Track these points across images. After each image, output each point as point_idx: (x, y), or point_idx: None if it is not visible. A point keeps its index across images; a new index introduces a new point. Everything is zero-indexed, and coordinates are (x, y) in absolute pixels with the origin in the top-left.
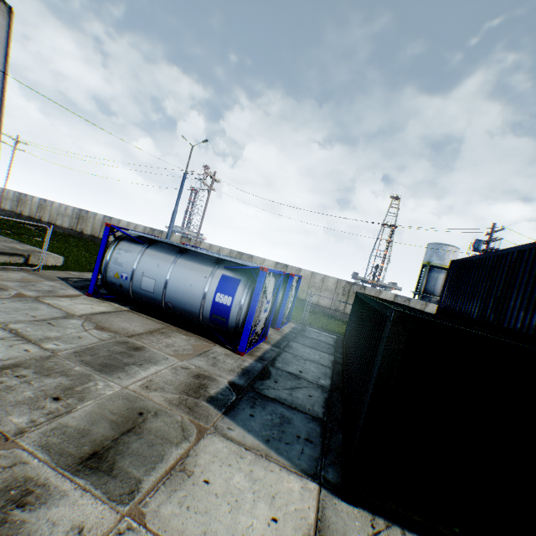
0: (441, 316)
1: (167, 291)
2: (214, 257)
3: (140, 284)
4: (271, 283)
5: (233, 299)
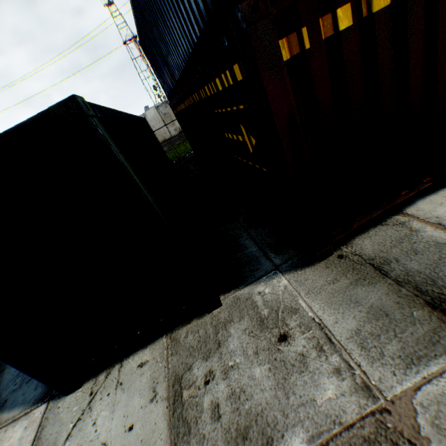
0: (170, 103)
1: None
2: None
3: None
4: None
5: None
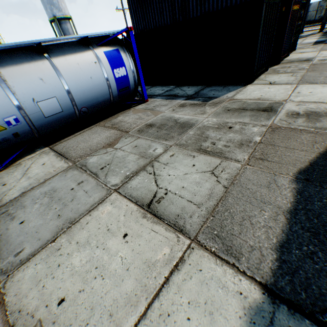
0: None
1: (75, 99)
2: (73, 42)
3: (41, 114)
4: None
5: (125, 68)
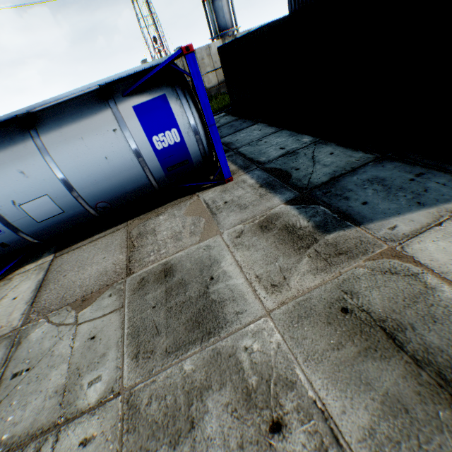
0: None
1: (82, 194)
2: (87, 94)
3: (30, 219)
4: None
5: (178, 129)
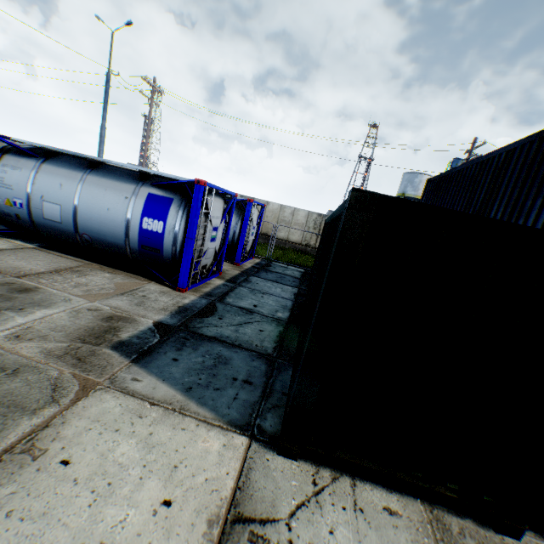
0: None
1: (79, 220)
2: (139, 172)
3: (42, 212)
4: (218, 205)
5: (165, 224)
